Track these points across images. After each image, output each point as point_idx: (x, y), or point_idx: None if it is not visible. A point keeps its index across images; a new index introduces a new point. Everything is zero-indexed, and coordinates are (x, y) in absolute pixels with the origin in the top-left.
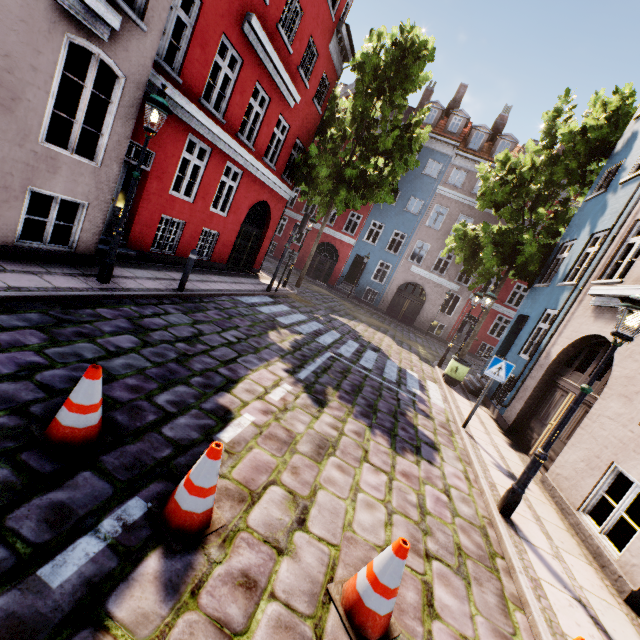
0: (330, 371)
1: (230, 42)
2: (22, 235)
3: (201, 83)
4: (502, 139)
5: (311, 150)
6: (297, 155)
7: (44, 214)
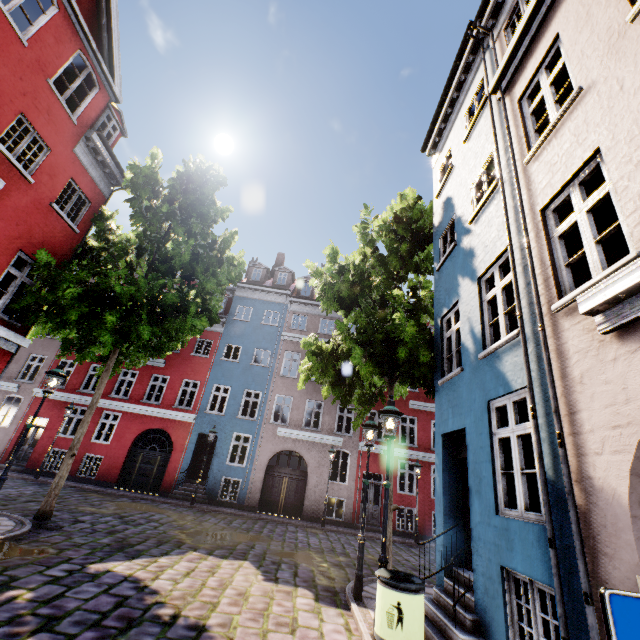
0: None
1: None
2: None
3: None
4: None
5: (39, 257)
6: (31, 280)
7: None
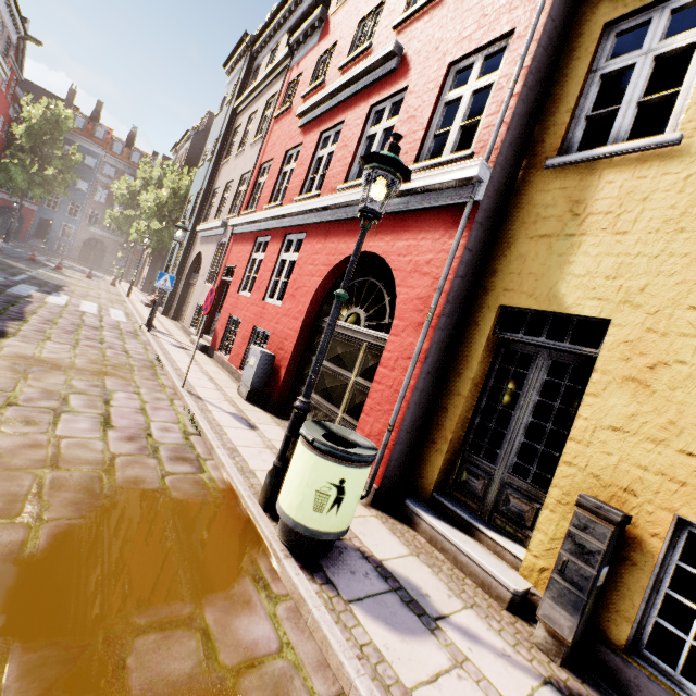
0: (65, 267)
1: None
2: None
3: None
4: (135, 150)
5: (11, 167)
6: None
7: None
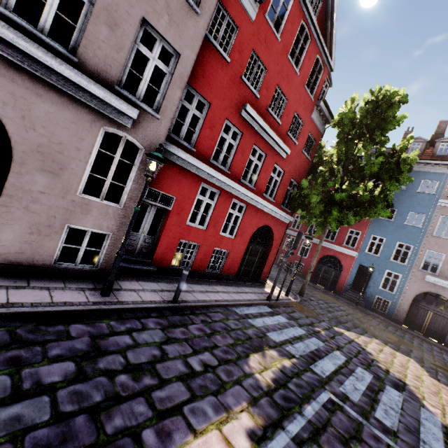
0: (324, 436)
1: (232, 123)
2: (85, 258)
3: (210, 150)
4: None
5: (302, 184)
6: (293, 190)
7: (100, 243)
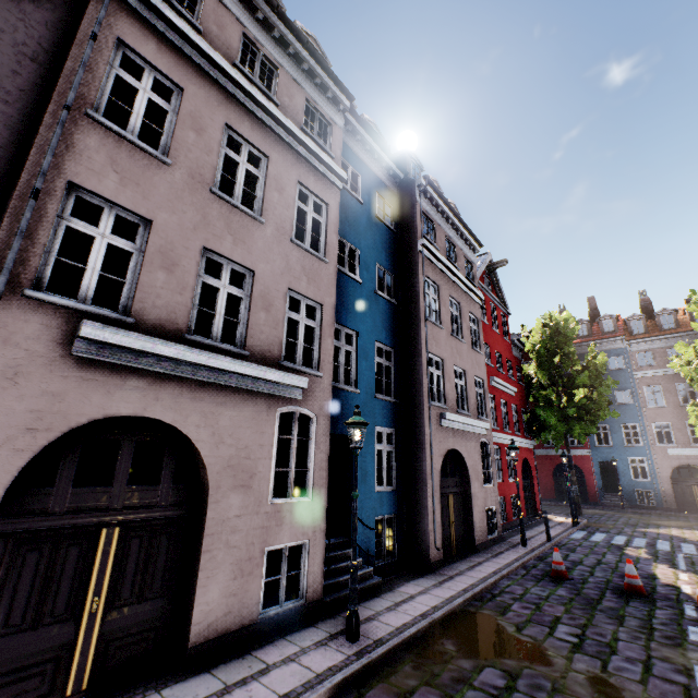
0: (696, 564)
1: (489, 393)
2: None
3: None
4: (659, 315)
5: (537, 411)
6: (523, 416)
7: None
